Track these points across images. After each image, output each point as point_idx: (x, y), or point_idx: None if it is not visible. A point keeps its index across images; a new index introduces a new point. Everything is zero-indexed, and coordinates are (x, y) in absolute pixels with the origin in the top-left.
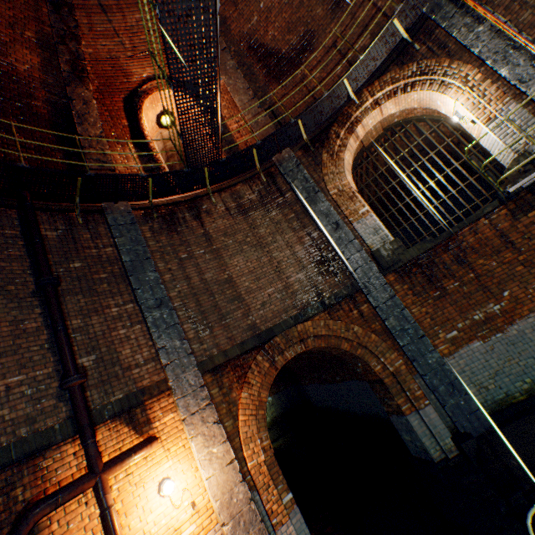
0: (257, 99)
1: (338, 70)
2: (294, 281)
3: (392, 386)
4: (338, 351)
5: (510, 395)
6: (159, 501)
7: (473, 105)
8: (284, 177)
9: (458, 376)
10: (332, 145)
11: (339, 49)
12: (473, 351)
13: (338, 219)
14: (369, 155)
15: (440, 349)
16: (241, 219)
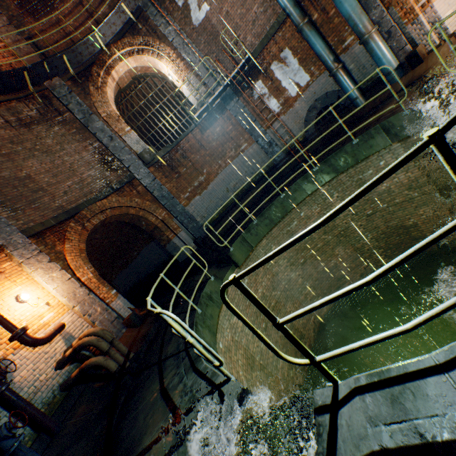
0: (14, 26)
1: (89, 25)
2: (88, 176)
3: (163, 227)
4: (129, 218)
5: (213, 217)
6: (20, 305)
7: (176, 71)
8: (60, 101)
9: (193, 214)
10: (96, 81)
11: (87, 8)
12: (197, 201)
13: (112, 134)
14: (126, 95)
15: (183, 203)
16: (25, 131)
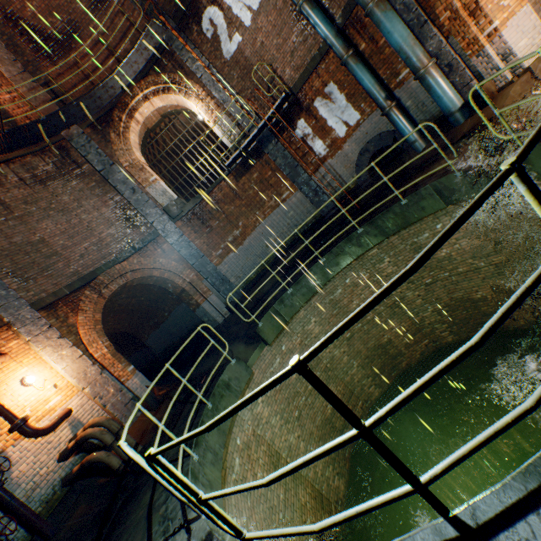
0: (30, 72)
1: (110, 63)
2: (107, 235)
3: (191, 291)
4: (153, 280)
5: (250, 277)
6: (25, 389)
7: (206, 111)
8: (78, 151)
9: (226, 275)
10: (118, 127)
11: (107, 46)
12: (231, 259)
13: (135, 186)
14: (155, 136)
15: (215, 262)
16: (40, 188)
